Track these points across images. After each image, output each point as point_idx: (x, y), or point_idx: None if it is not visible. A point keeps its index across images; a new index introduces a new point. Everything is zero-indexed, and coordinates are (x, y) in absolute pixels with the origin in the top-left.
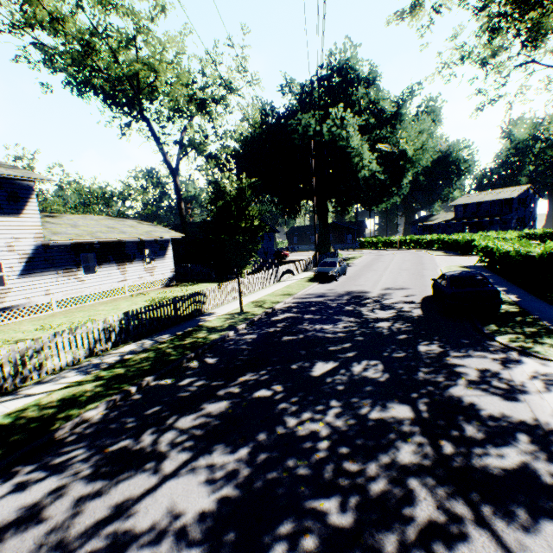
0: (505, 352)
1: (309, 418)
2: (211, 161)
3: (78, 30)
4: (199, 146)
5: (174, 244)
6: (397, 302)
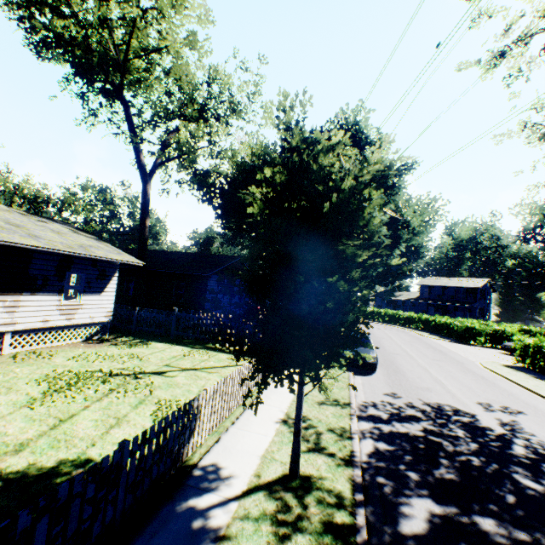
0: None
1: None
2: (198, 177)
3: None
4: (190, 153)
5: (119, 272)
6: None
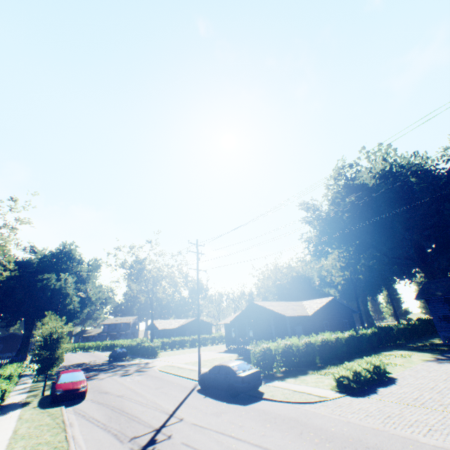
0: (129, 361)
1: (103, 368)
2: None
3: None
4: None
5: None
6: (100, 361)
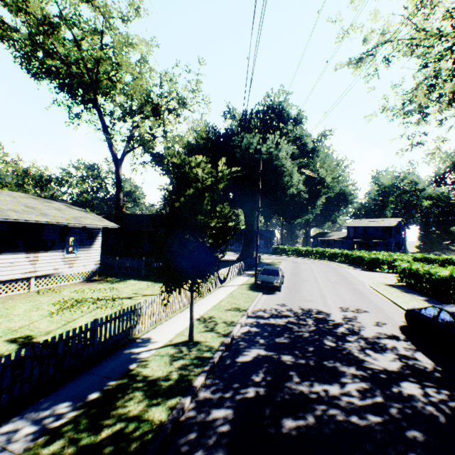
0: None
1: None
2: (157, 159)
3: (44, 15)
4: (148, 142)
5: (105, 232)
6: (380, 336)
